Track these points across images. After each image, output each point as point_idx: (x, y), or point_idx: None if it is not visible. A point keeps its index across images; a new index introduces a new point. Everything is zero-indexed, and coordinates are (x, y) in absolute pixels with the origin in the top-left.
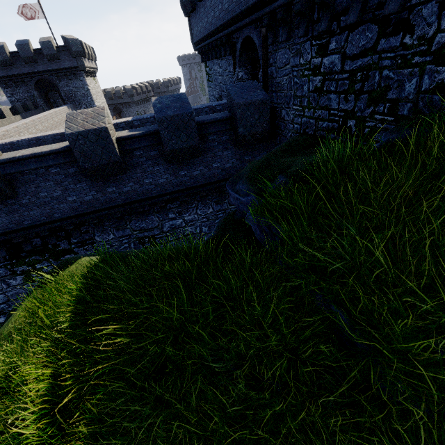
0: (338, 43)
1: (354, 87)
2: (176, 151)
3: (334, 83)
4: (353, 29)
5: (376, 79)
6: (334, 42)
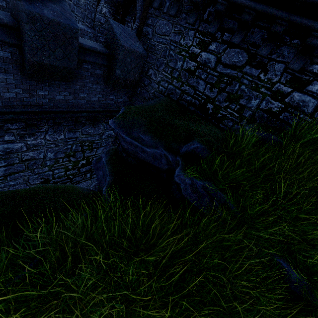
0: (217, 48)
1: (219, 85)
2: (44, 66)
3: (205, 73)
4: (231, 47)
5: (236, 88)
6: (215, 46)
